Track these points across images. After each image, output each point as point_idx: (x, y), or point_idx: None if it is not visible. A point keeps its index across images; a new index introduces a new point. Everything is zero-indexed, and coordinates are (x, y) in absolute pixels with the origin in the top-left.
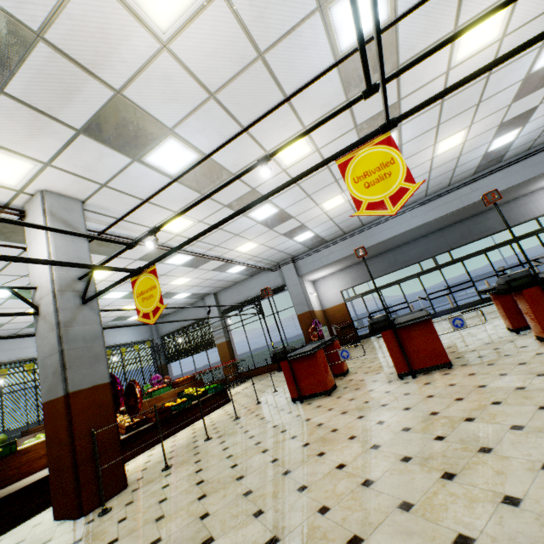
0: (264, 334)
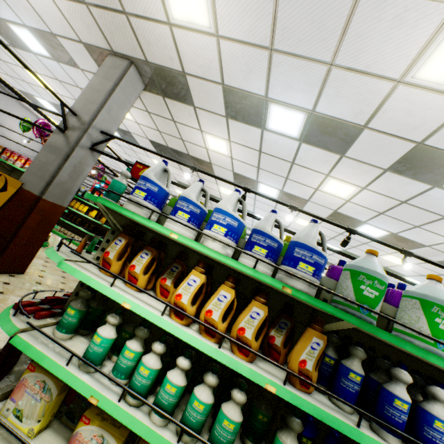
0: None
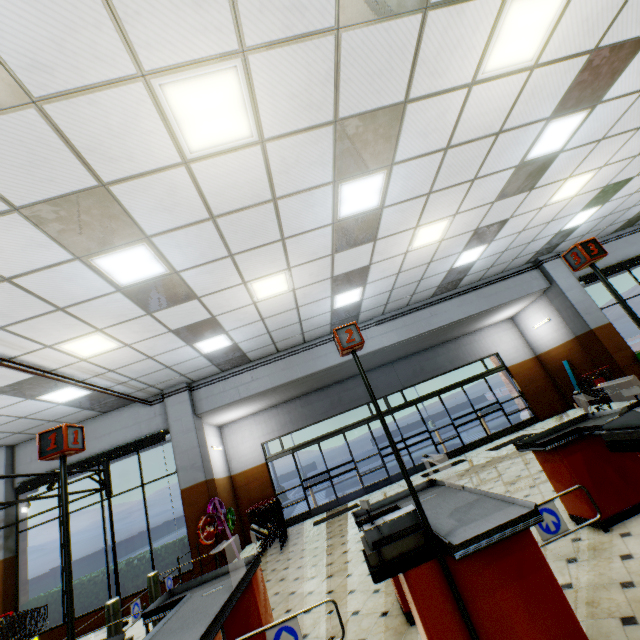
0: (105, 534)
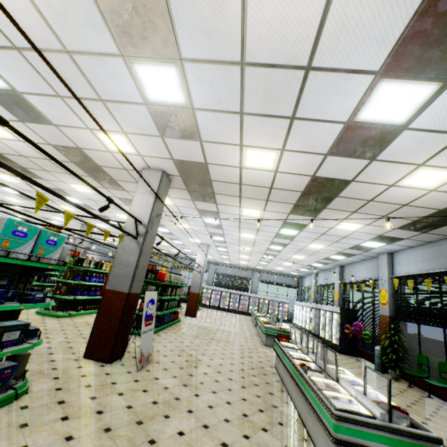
0: None
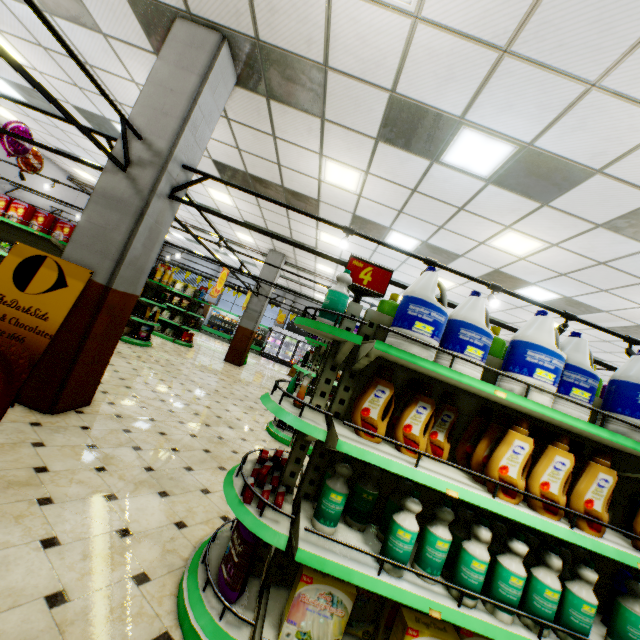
0: None
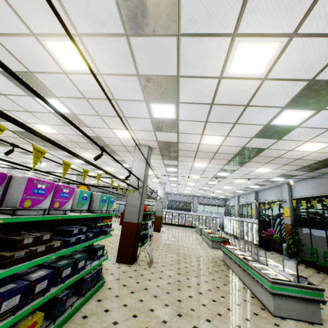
0: None
